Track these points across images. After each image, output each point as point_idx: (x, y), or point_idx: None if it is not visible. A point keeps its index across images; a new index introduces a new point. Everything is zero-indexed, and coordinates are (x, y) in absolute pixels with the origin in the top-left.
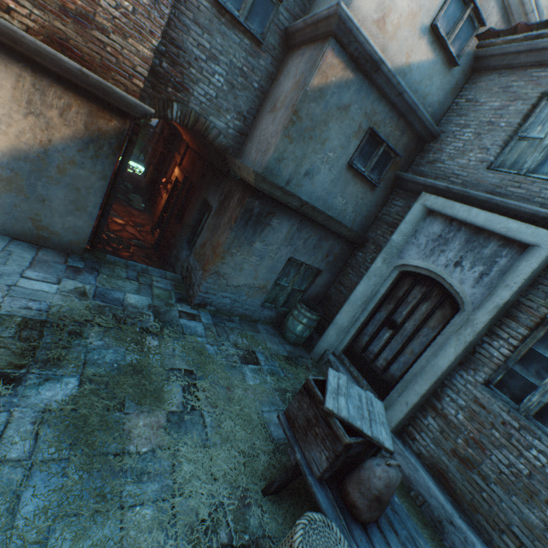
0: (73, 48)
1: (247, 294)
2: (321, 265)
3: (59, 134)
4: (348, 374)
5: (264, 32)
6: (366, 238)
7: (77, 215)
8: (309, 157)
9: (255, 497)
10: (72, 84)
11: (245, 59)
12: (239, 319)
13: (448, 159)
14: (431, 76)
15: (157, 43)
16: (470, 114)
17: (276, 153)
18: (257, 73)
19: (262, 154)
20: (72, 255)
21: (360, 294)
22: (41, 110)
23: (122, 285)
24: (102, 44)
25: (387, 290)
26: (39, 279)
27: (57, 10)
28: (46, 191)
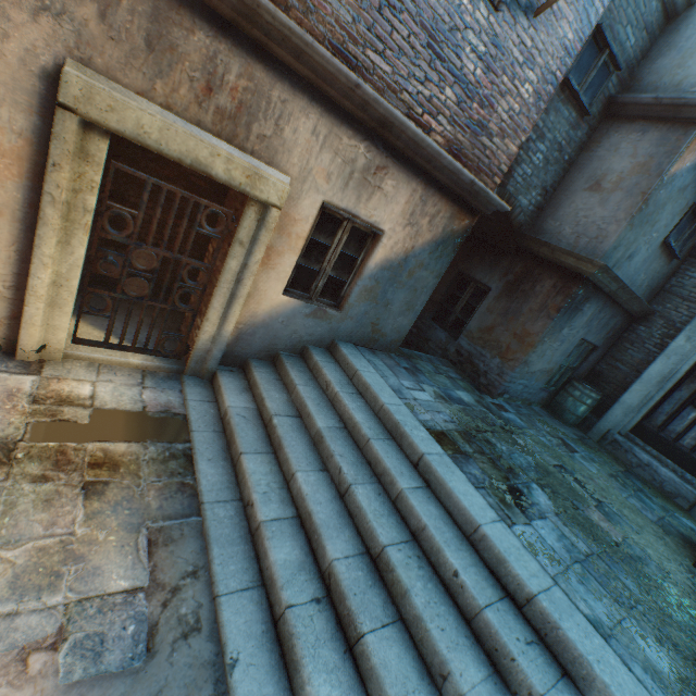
0: (461, 156)
1: (536, 379)
2: (600, 341)
3: (421, 240)
4: (646, 454)
5: (591, 103)
6: (653, 312)
7: (405, 315)
8: (637, 240)
9: (695, 571)
10: (448, 190)
11: (566, 133)
12: (520, 404)
13: None
14: None
15: (524, 139)
16: None
17: (616, 242)
18: (571, 145)
19: (590, 240)
20: (390, 354)
21: (656, 374)
22: (417, 219)
23: (443, 382)
24: (483, 149)
25: (688, 369)
26: (414, 388)
27: (463, 123)
28: (392, 295)
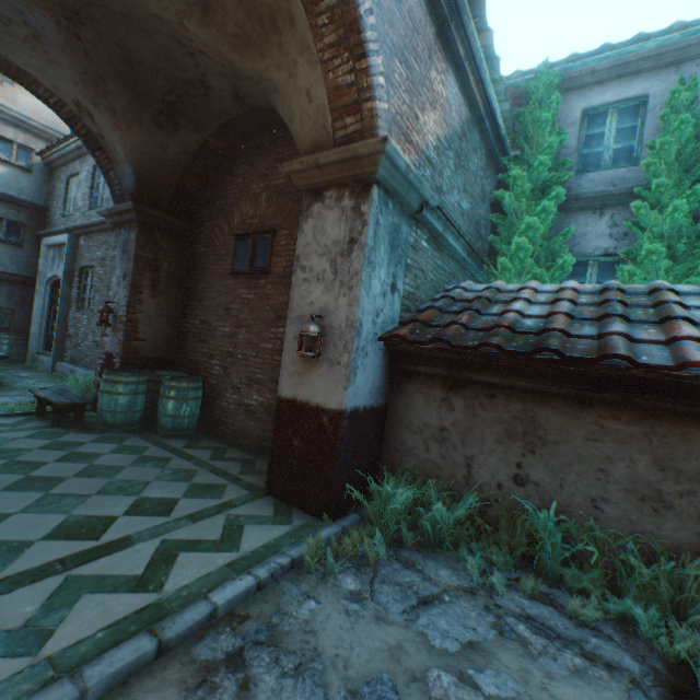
0: None
1: None
2: (11, 305)
3: None
4: (45, 356)
5: None
6: (37, 278)
7: None
8: None
9: None
10: None
11: None
12: None
13: (54, 219)
14: (17, 179)
15: None
16: (55, 193)
17: None
18: None
19: None
20: None
21: (37, 309)
22: None
23: None
24: None
25: (51, 300)
26: None
27: None
28: None
